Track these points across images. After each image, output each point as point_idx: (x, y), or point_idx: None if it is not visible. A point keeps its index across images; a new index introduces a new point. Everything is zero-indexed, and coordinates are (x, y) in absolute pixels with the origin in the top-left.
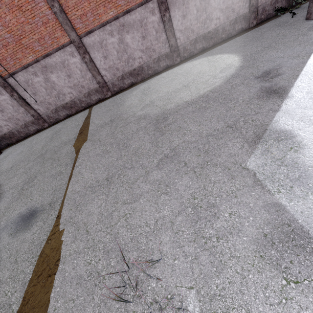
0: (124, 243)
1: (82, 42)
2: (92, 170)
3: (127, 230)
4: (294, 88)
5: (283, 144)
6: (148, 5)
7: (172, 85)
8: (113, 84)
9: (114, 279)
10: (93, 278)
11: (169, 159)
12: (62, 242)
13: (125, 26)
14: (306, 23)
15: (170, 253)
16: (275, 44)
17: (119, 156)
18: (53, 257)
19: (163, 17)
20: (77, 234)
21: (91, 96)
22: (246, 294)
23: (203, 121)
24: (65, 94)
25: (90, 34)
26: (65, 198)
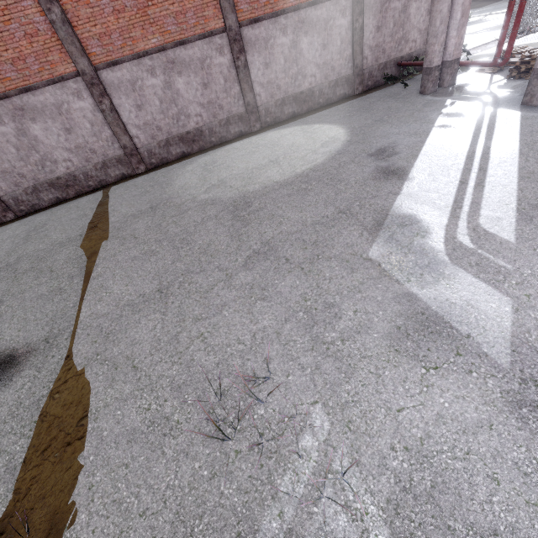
0: (206, 371)
1: (99, 77)
2: (128, 280)
3: (208, 353)
4: (415, 169)
5: (408, 229)
6: (215, 40)
7: (253, 159)
8: (151, 153)
9: (197, 419)
10: (159, 427)
11: (262, 255)
12: (85, 391)
13: (177, 64)
14: (421, 97)
15: (280, 369)
16: (388, 118)
17: (176, 257)
18: (70, 416)
19: (236, 60)
20: (114, 375)
21: (108, 169)
22: (384, 392)
23: (305, 206)
24: (56, 161)
25: (114, 66)
26: (79, 327)
